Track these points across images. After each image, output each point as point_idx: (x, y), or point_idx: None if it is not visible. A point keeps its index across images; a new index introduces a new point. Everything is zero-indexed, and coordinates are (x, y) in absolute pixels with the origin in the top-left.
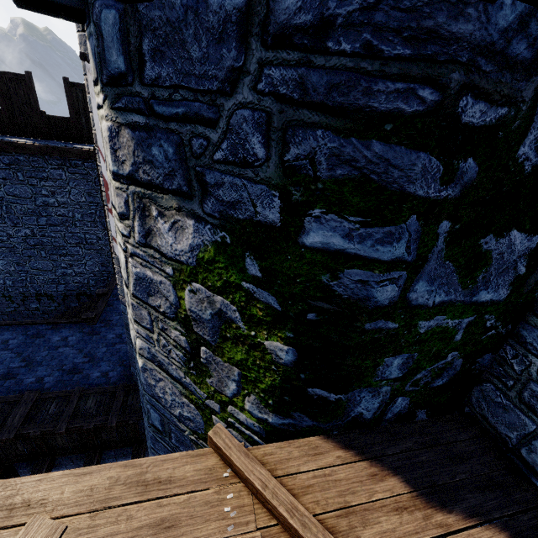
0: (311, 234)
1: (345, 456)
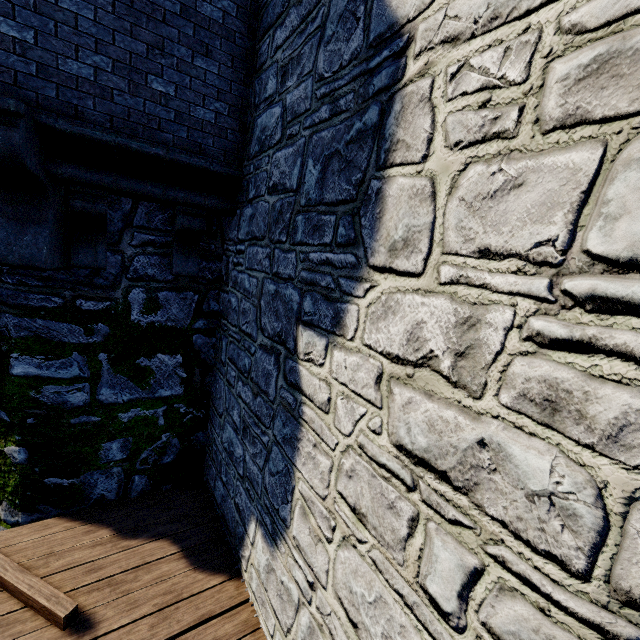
0: (15, 367)
1: (71, 525)
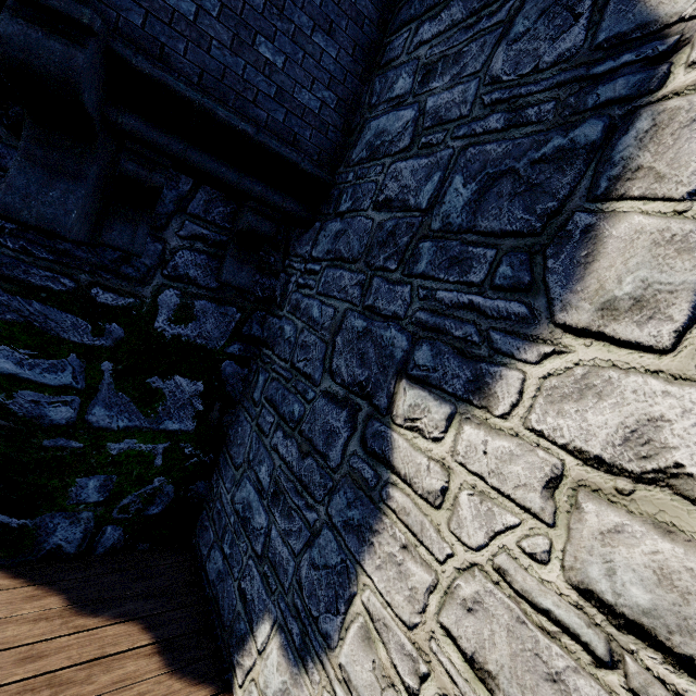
0: None
1: (9, 583)
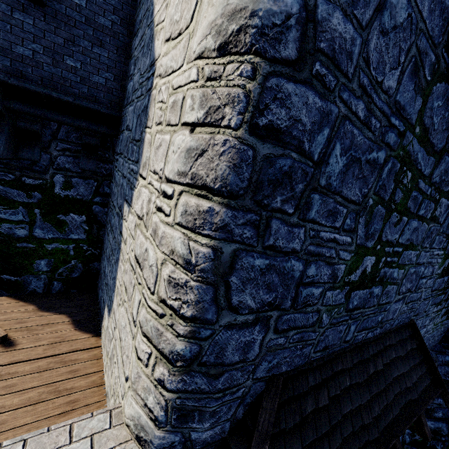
0: None
1: (14, 301)
